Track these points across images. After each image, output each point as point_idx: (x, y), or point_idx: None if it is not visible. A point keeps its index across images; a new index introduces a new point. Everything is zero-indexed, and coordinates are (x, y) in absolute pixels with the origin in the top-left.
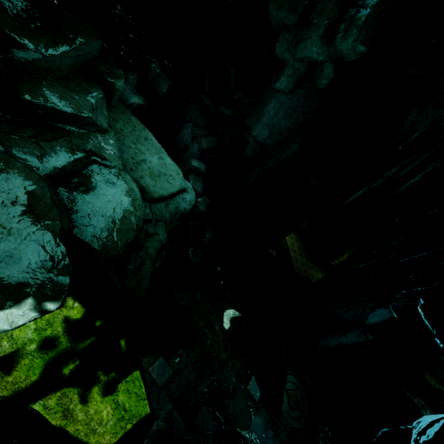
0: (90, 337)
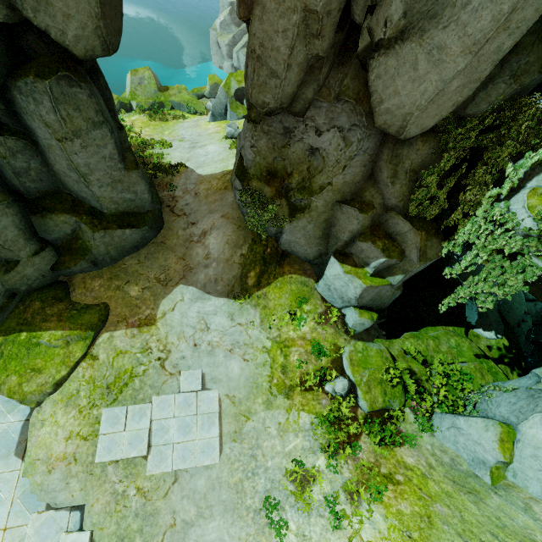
0: (511, 354)
